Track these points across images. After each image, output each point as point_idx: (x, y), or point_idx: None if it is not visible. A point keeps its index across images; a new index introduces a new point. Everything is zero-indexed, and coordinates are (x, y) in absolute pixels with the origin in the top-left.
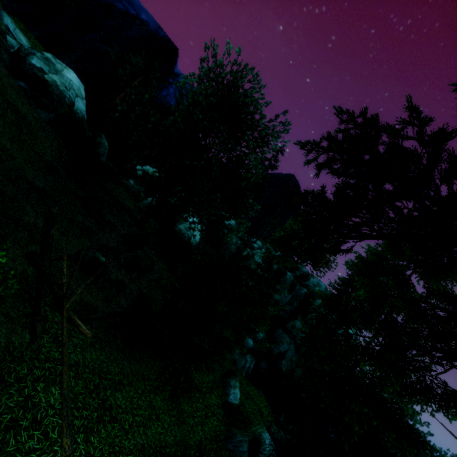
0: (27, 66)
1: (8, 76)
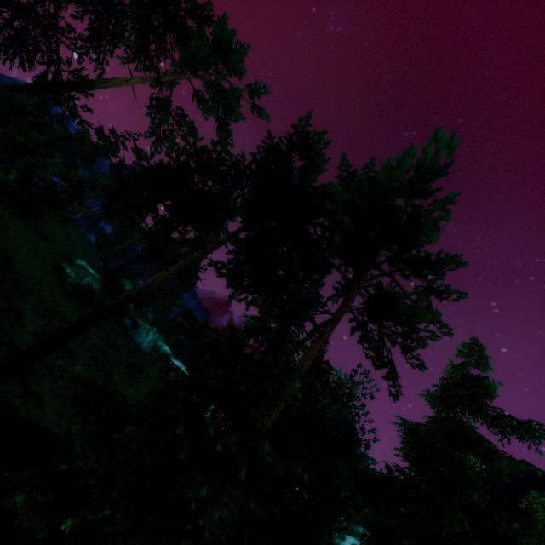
0: None
1: None
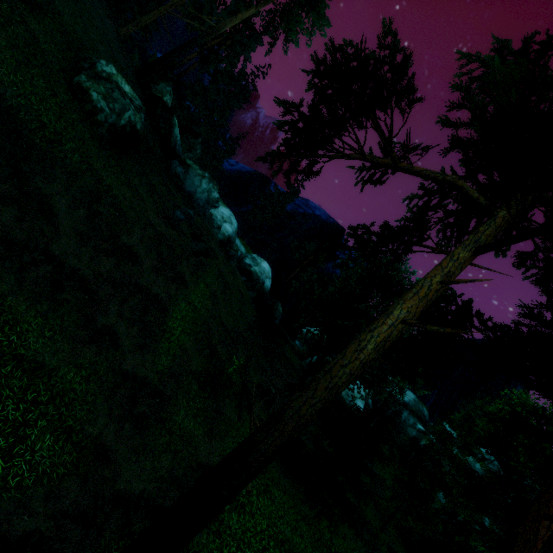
0: (243, 264)
1: (241, 276)
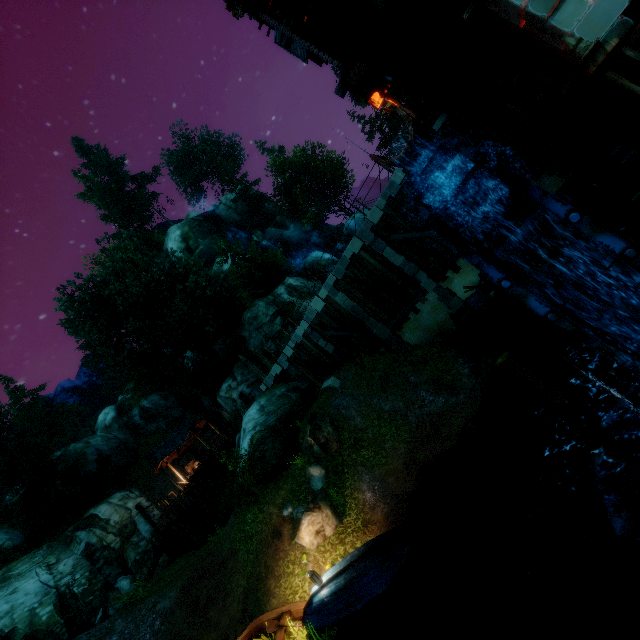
0: None
1: None
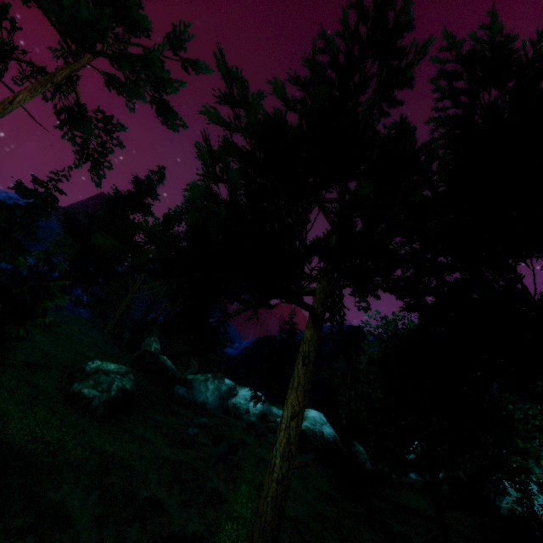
0: None
1: None
